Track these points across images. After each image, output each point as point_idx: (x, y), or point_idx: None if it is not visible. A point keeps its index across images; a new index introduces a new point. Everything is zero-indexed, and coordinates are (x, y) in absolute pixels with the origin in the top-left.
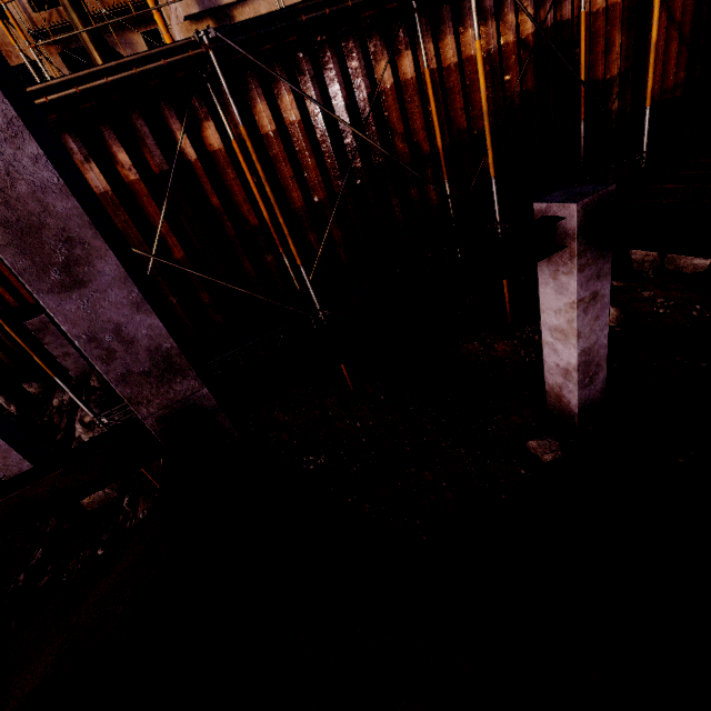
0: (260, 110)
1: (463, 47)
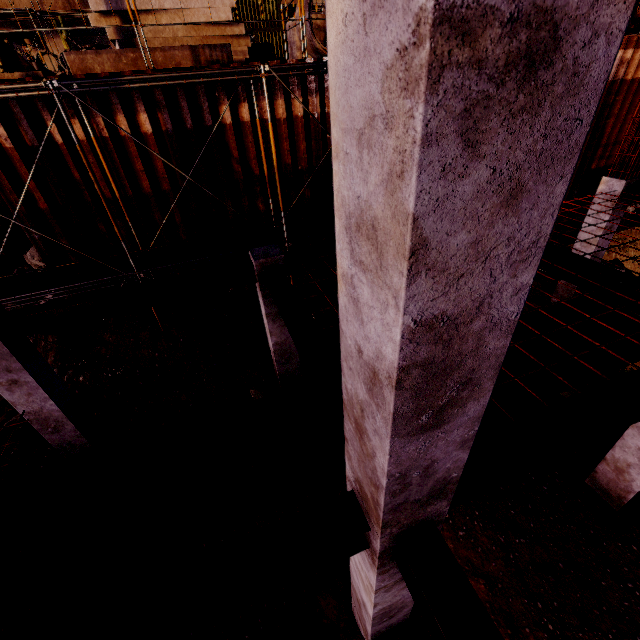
0: (119, 119)
1: (294, 108)
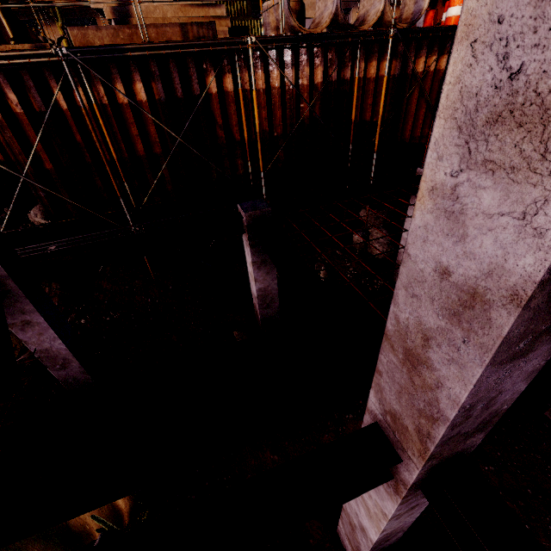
0: (118, 88)
1: (272, 79)
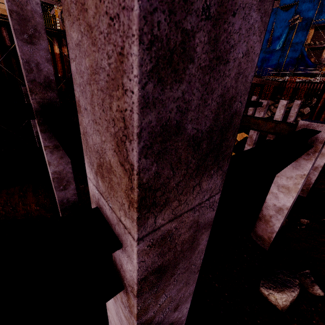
0: None
1: (55, 49)
